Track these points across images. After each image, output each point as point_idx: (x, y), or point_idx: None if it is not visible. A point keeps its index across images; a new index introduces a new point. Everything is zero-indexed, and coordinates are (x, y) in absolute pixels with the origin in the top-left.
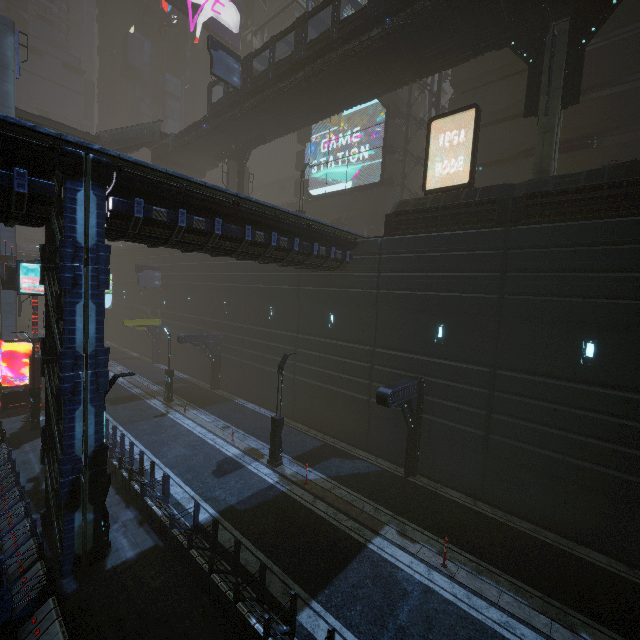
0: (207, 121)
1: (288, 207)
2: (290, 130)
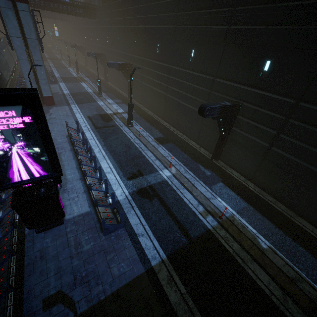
0: None
1: None
2: None
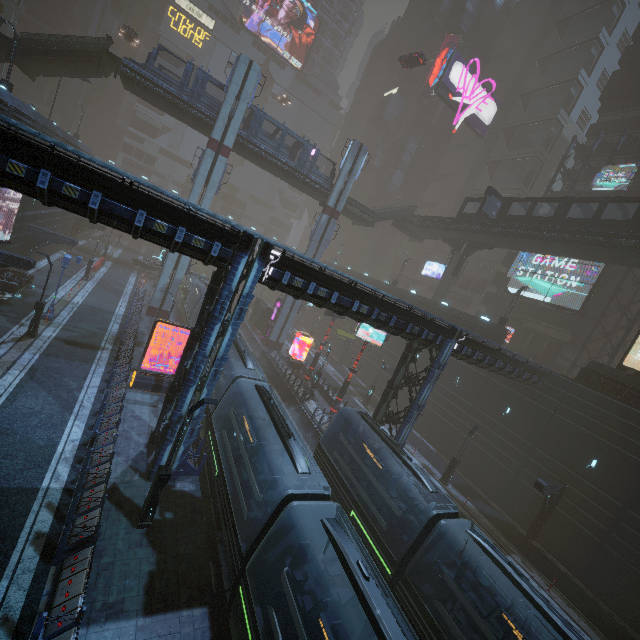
0: (454, 223)
1: (477, 281)
2: (517, 249)
